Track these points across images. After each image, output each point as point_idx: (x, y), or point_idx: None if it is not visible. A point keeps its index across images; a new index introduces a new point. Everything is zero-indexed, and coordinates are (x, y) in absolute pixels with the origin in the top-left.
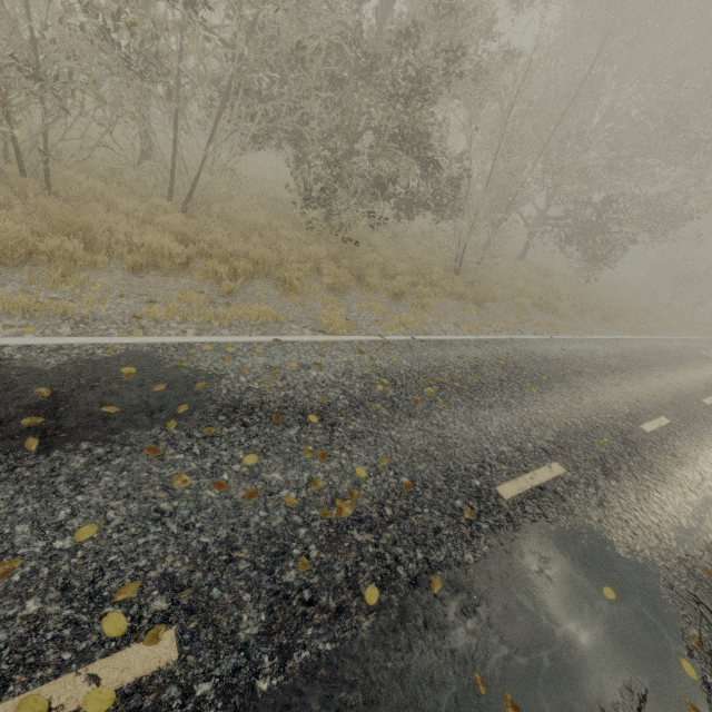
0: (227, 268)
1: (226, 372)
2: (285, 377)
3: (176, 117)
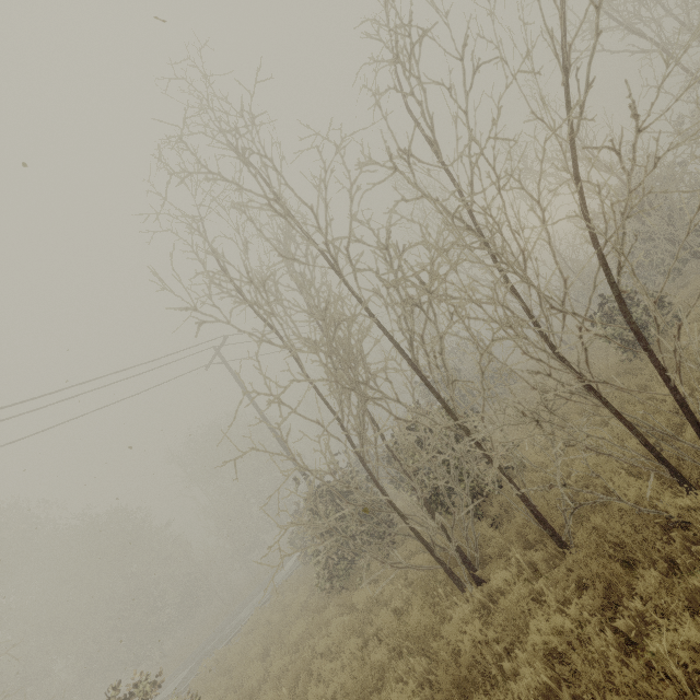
0: None
1: None
2: None
3: None
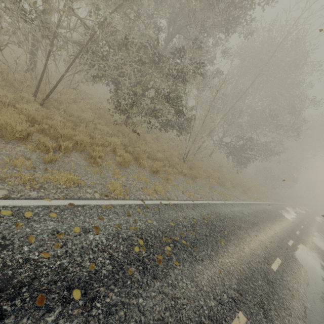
0: (54, 144)
1: (12, 240)
2: (66, 243)
3: (48, 54)
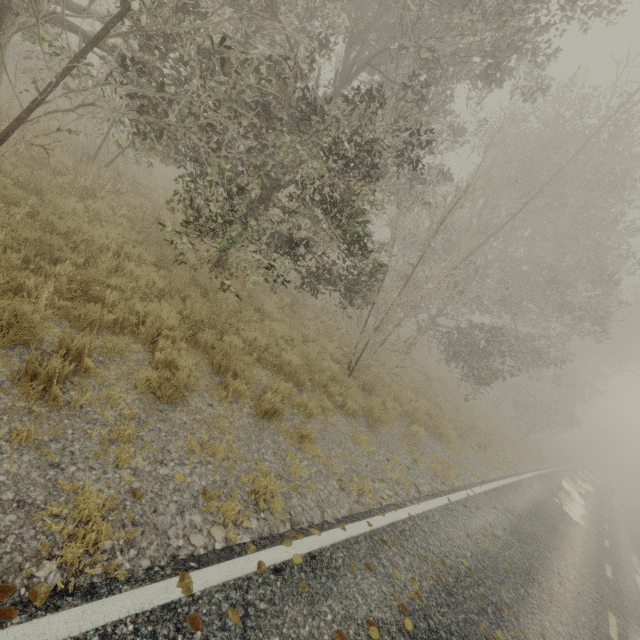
0: None
1: None
2: None
3: None
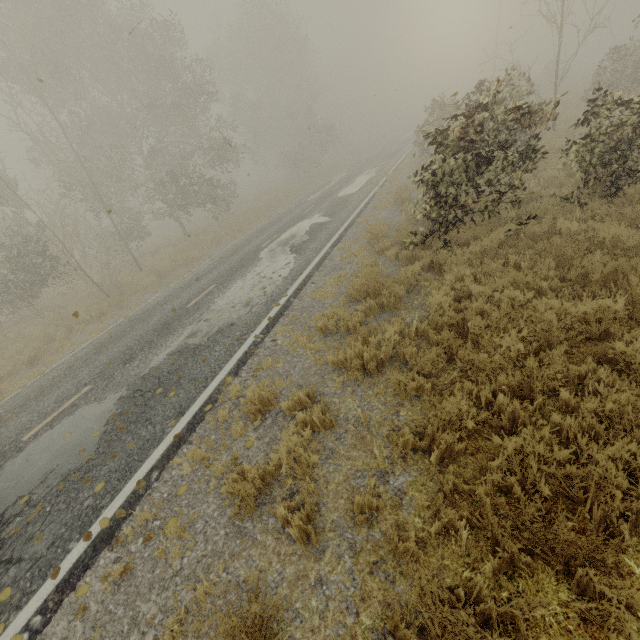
0: None
1: None
2: None
3: None
